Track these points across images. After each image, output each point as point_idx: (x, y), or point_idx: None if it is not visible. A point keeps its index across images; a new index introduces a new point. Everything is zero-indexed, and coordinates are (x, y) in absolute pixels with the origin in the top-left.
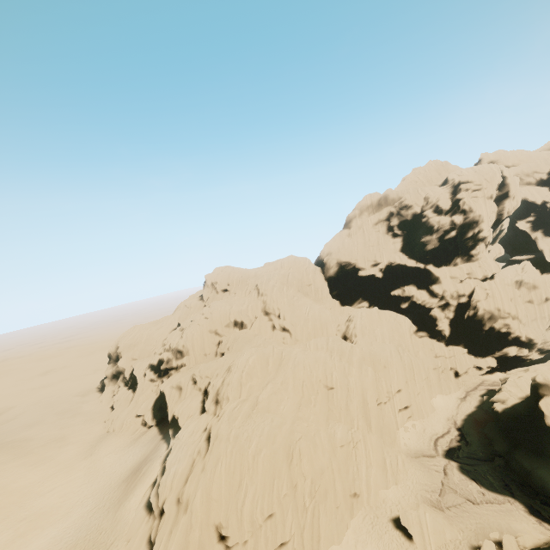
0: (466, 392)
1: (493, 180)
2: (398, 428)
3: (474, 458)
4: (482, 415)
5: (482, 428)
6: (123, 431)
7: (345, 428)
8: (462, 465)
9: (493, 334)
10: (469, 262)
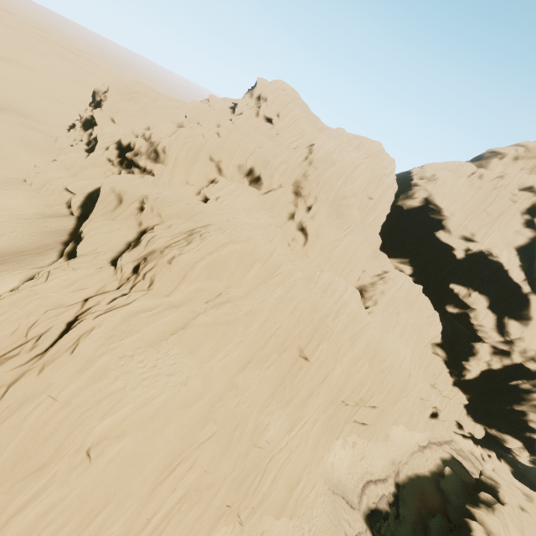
0: (429, 441)
1: None
2: (338, 438)
3: None
4: (433, 491)
5: (426, 512)
6: (39, 194)
7: (285, 427)
8: None
9: (515, 417)
10: None
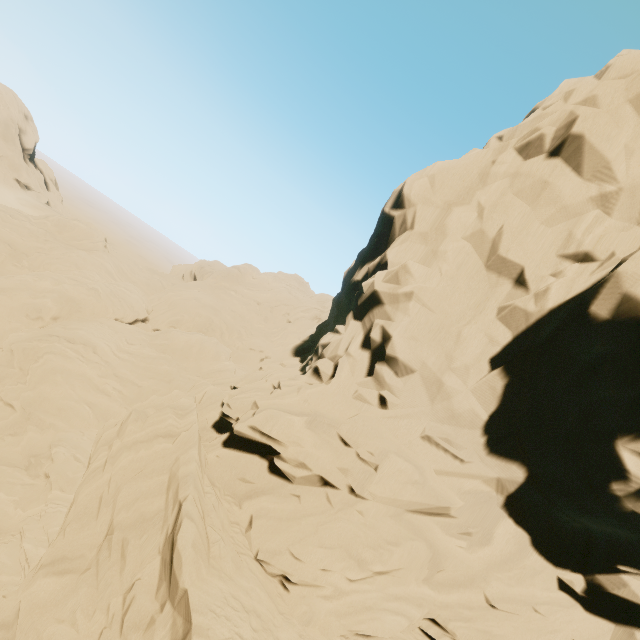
0: None
1: (638, 59)
2: None
3: None
4: None
5: None
6: None
7: None
8: None
9: None
10: (302, 371)
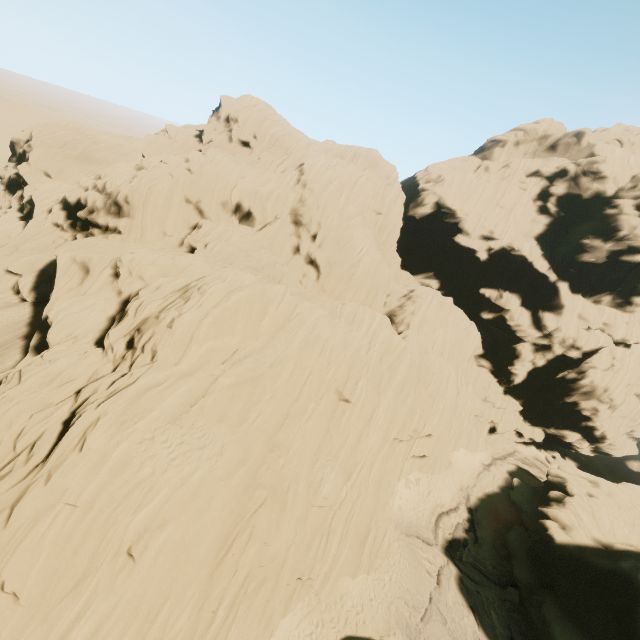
0: (493, 458)
1: None
2: (399, 479)
3: (481, 571)
4: (506, 506)
5: (503, 527)
6: None
7: (341, 478)
8: (464, 577)
9: (569, 410)
10: (618, 309)
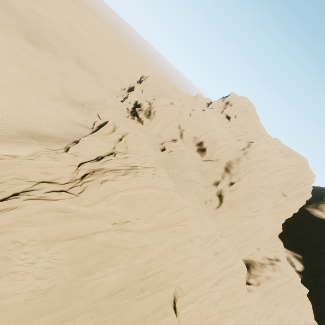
0: None
1: None
2: None
3: None
4: None
5: None
6: (84, 113)
7: None
8: None
9: None
10: None
